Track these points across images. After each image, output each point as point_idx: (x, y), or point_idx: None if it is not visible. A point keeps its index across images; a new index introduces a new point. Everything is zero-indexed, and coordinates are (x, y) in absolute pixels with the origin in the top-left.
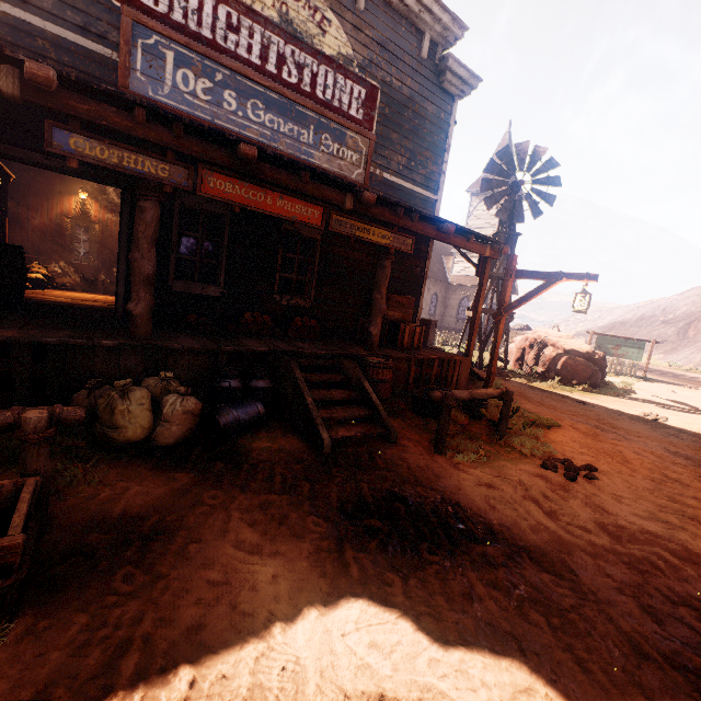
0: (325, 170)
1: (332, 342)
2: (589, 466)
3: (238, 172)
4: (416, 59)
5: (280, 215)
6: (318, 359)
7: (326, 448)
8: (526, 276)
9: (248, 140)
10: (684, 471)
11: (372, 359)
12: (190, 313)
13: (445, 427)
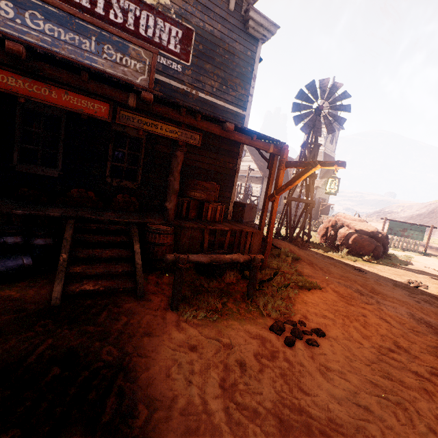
0: (109, 73)
1: (146, 214)
2: (318, 330)
3: (19, 69)
4: (225, 11)
5: (66, 107)
6: (111, 225)
7: (55, 300)
8: (292, 165)
9: (16, 39)
10: (418, 339)
11: (152, 226)
12: (24, 187)
13: (177, 287)
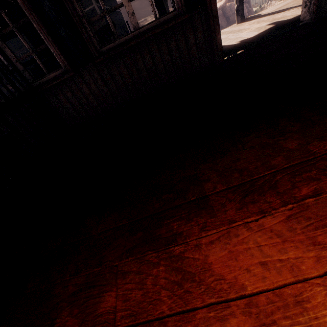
0: None
1: None
2: None
3: None
4: None
5: None
6: None
7: None
8: None
9: None
10: None
11: None
12: None
13: None
